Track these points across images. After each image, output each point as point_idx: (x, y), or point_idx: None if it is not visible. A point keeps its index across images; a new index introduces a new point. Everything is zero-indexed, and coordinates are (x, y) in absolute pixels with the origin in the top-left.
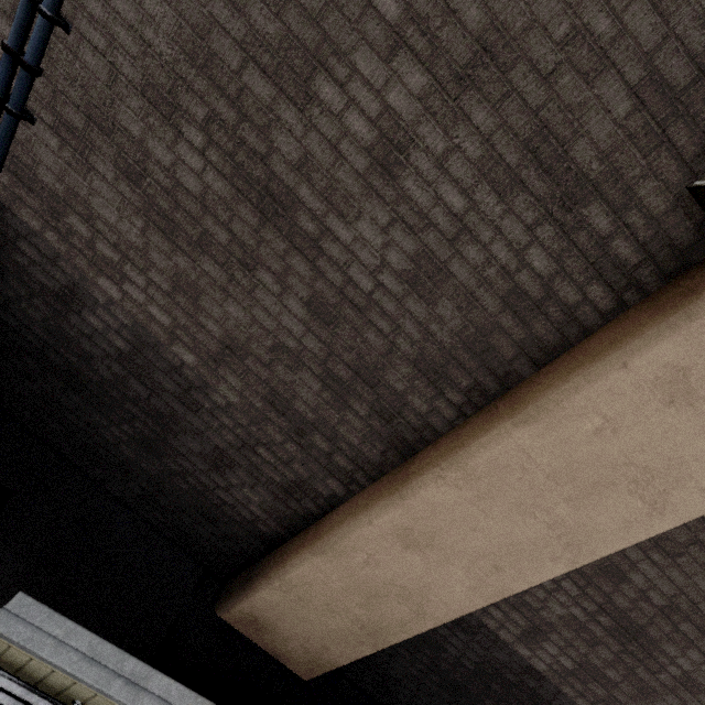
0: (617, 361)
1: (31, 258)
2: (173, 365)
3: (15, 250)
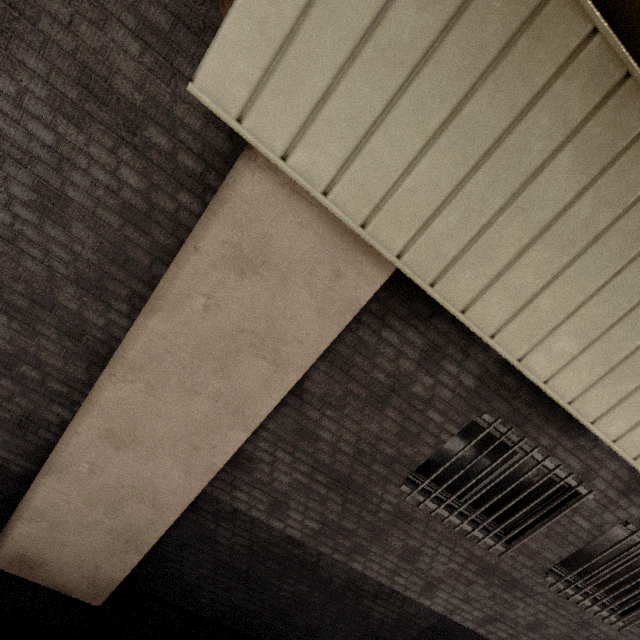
0: (190, 247)
1: None
2: None
3: None
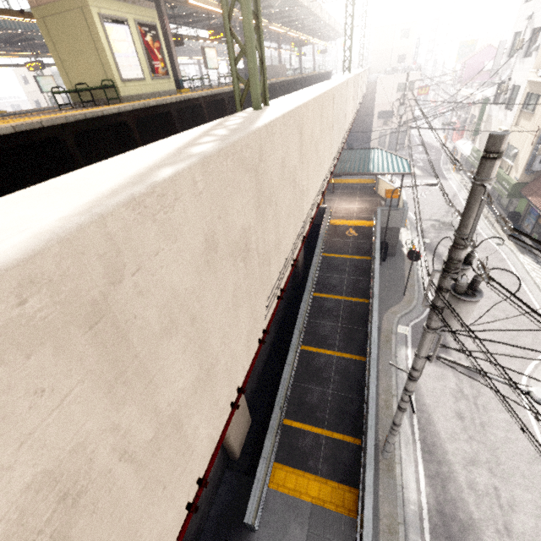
0: None
1: None
2: None
3: None
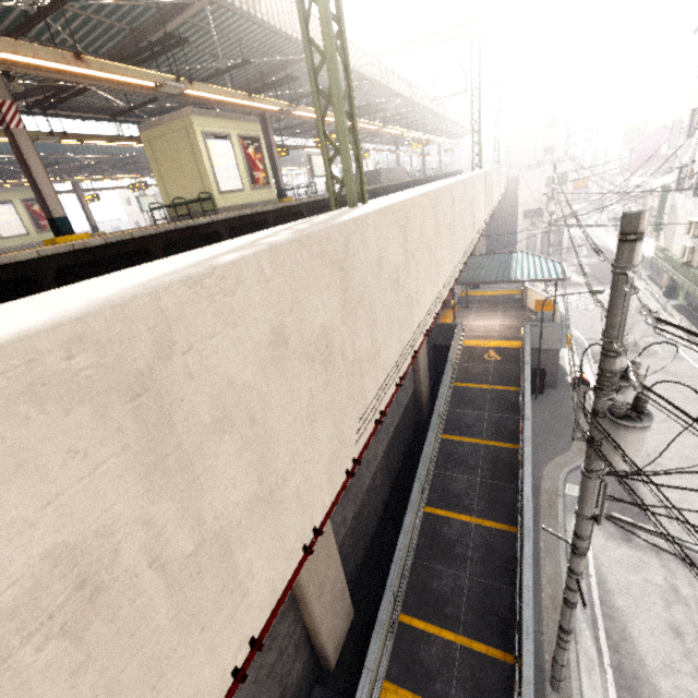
0: None
1: None
2: None
3: None
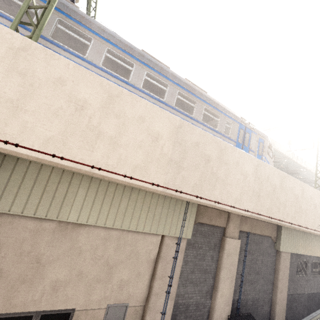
0: (280, 263)
1: (242, 302)
2: (255, 299)
3: (241, 303)
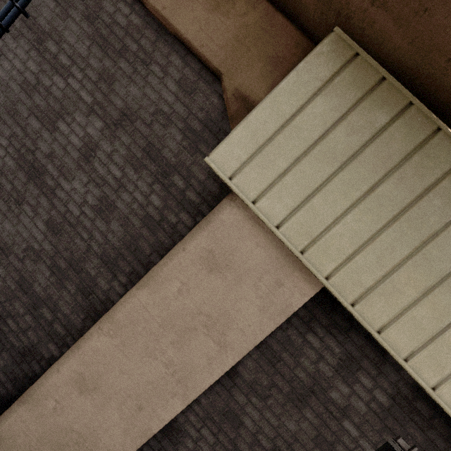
0: (180, 247)
1: None
2: None
3: None
